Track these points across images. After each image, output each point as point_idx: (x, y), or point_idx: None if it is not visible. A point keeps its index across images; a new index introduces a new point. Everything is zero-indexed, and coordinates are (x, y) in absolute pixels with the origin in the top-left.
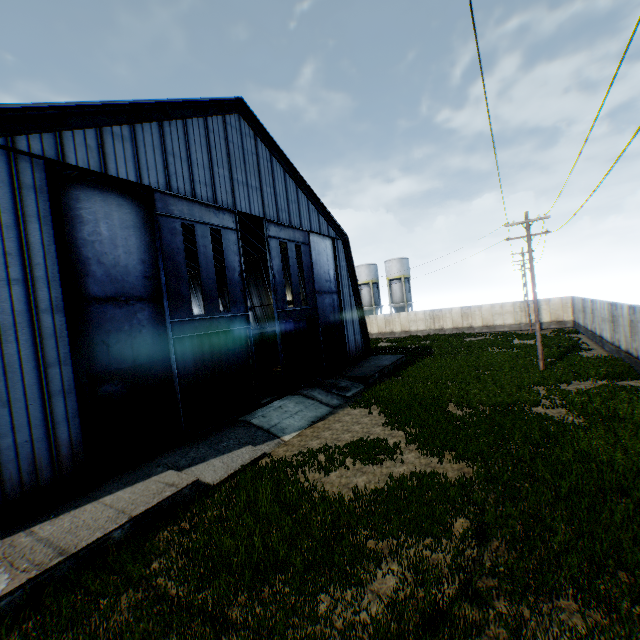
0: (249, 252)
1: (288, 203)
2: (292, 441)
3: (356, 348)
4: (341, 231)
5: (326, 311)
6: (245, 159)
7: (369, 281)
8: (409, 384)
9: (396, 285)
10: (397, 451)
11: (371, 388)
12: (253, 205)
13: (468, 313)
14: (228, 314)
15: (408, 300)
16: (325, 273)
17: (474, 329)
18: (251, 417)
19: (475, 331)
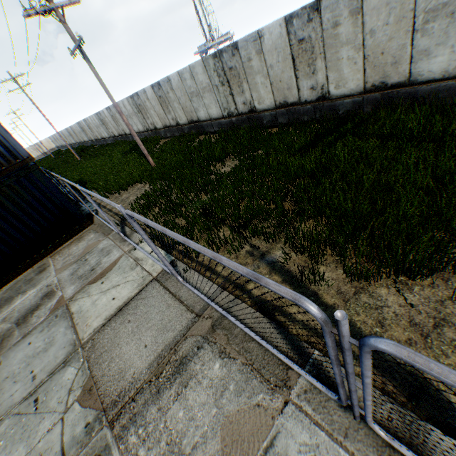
0: None
1: None
2: None
3: None
4: None
5: None
6: None
7: None
8: None
9: None
10: None
11: None
12: None
13: None
14: None
15: None
16: None
17: None
18: None
19: None
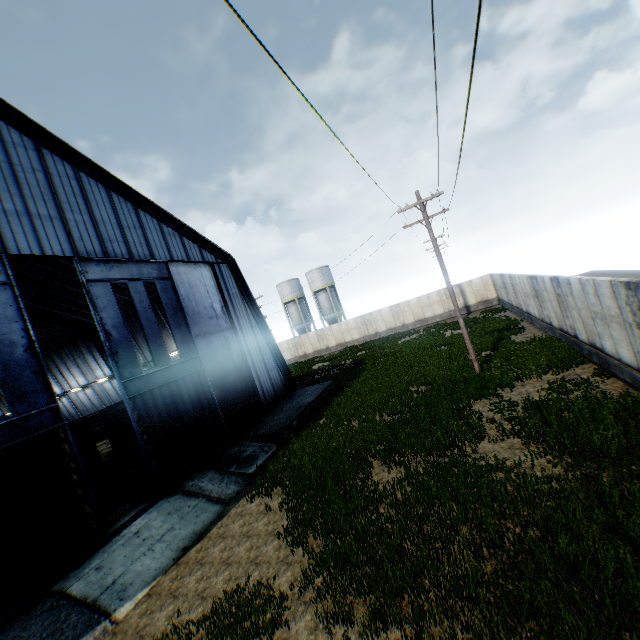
0: (122, 298)
1: (123, 230)
2: (129, 618)
3: (274, 387)
4: (223, 253)
5: (217, 356)
6: (19, 178)
7: (294, 298)
8: (331, 430)
9: (322, 296)
10: (284, 612)
11: (282, 450)
12: (48, 241)
13: (398, 311)
14: (7, 419)
15: (338, 309)
16: (206, 308)
17: (408, 326)
18: (76, 576)
19: (409, 328)
